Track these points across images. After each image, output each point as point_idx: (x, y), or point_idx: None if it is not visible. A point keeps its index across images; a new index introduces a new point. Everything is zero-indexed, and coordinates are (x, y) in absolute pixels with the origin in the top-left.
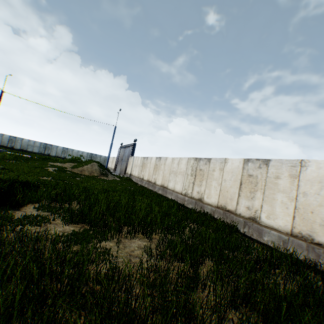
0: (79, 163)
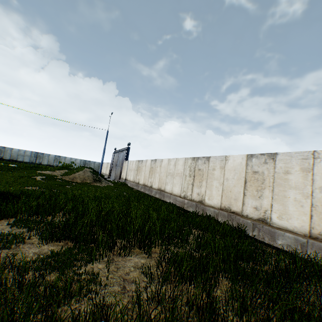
0: (70, 170)
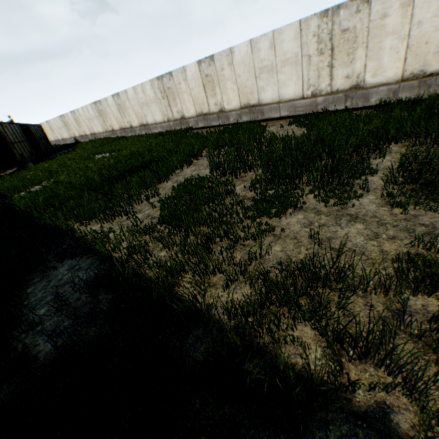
0: None
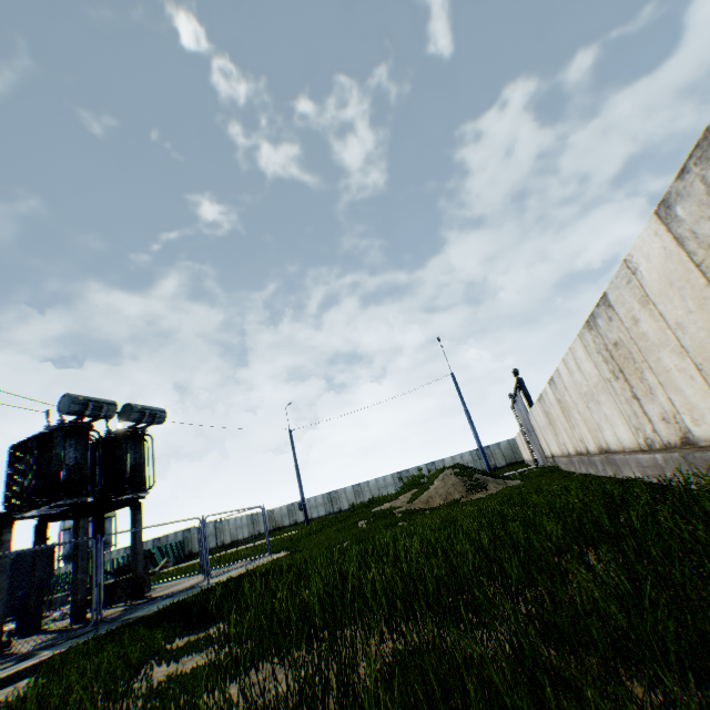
0: None
